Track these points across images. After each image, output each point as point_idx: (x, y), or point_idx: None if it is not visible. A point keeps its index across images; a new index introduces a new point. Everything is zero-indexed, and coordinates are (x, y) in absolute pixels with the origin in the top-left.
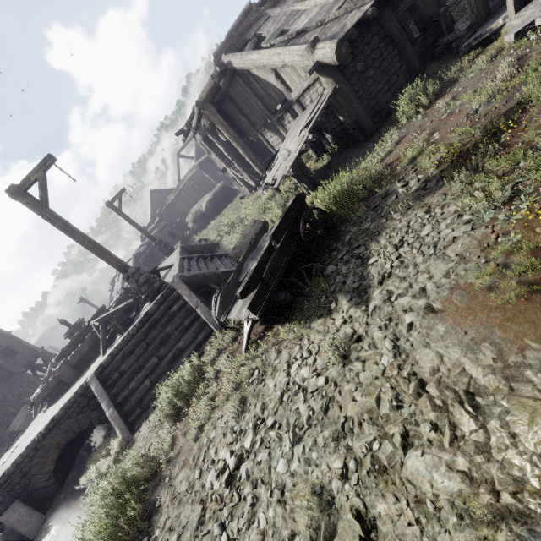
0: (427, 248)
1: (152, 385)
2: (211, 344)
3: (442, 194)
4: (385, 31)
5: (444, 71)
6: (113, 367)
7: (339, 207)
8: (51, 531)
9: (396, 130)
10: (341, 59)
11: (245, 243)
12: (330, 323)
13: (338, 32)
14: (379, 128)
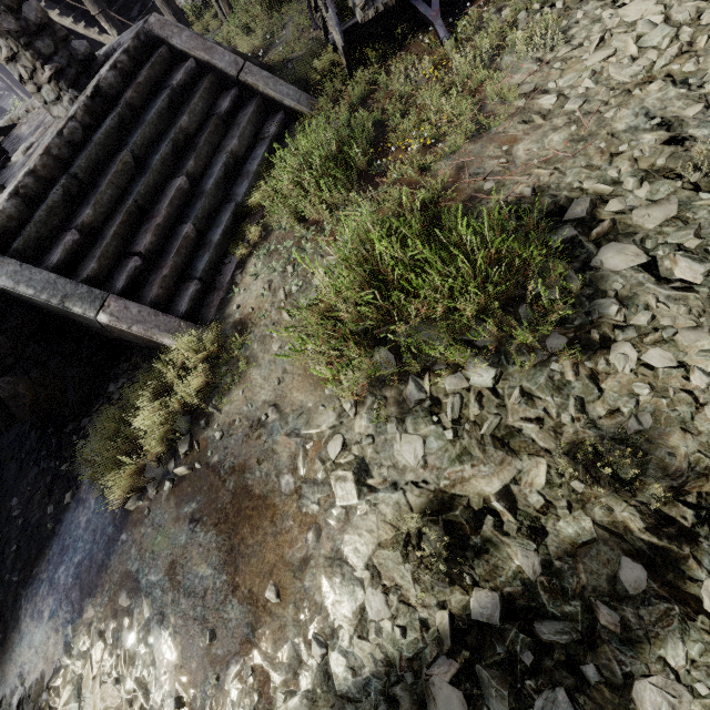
0: None
1: (199, 236)
2: (320, 115)
3: None
4: None
5: None
6: (44, 227)
7: None
8: (61, 672)
9: None
10: None
11: None
12: None
13: None
14: None
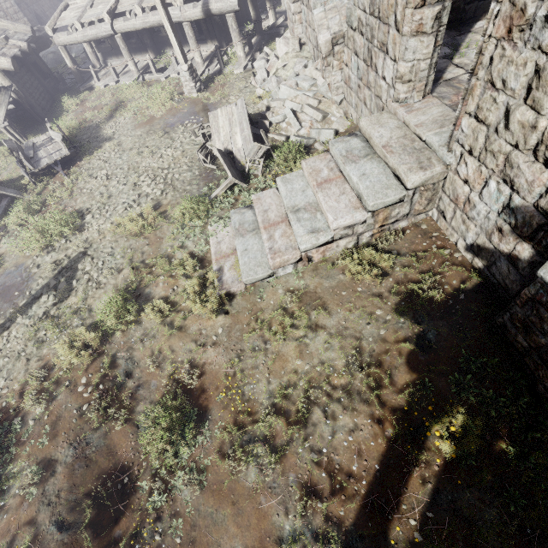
0: (122, 125)
1: None
2: (25, 197)
3: (115, 118)
4: (27, 68)
5: (76, 96)
6: None
7: (66, 133)
8: None
9: (67, 115)
10: (16, 69)
11: (14, 146)
12: (105, 148)
13: (3, 55)
14: (50, 117)
